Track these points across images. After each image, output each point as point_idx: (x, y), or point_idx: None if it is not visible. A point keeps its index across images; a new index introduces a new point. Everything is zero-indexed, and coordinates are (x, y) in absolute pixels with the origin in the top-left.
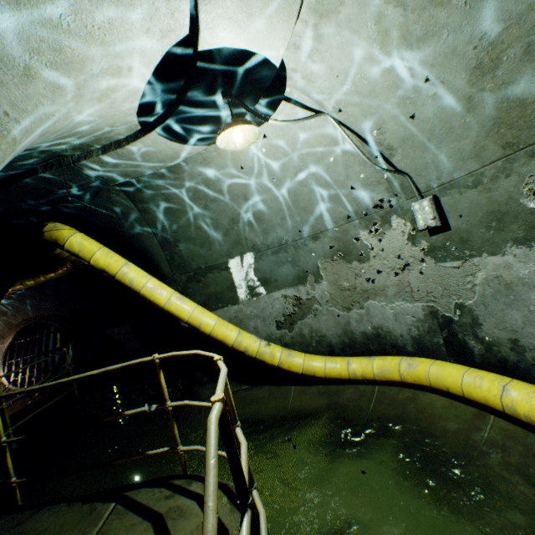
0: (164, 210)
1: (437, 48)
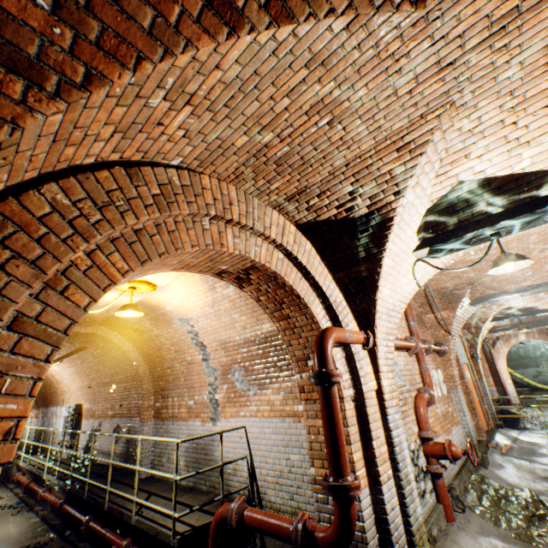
0: None
1: None
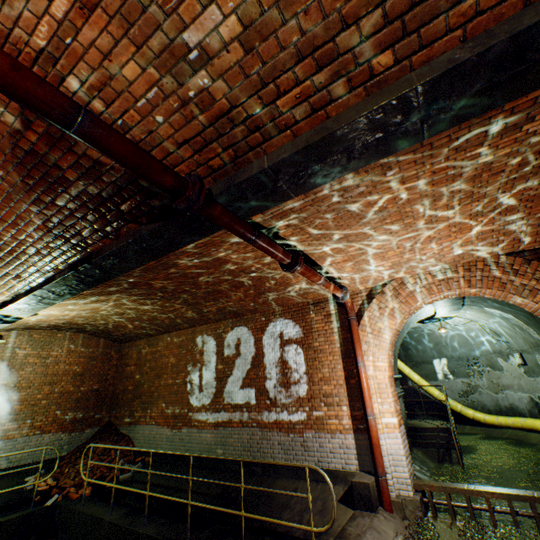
0: (406, 336)
1: (500, 320)
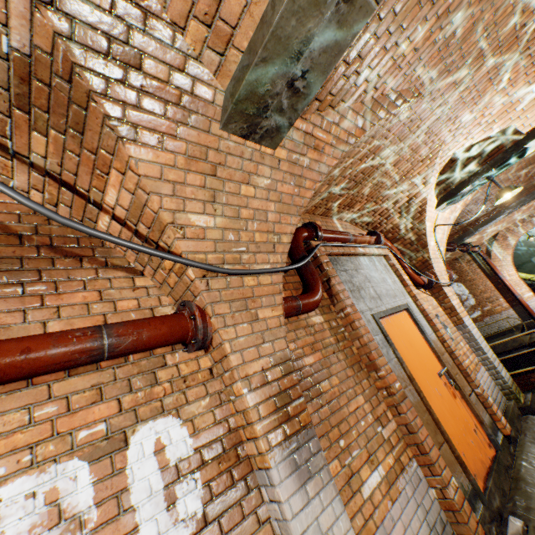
0: None
1: None
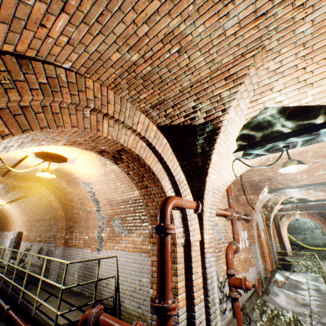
0: None
1: None
